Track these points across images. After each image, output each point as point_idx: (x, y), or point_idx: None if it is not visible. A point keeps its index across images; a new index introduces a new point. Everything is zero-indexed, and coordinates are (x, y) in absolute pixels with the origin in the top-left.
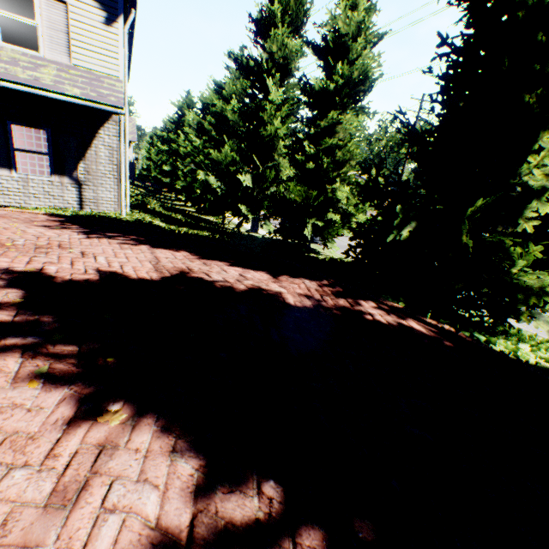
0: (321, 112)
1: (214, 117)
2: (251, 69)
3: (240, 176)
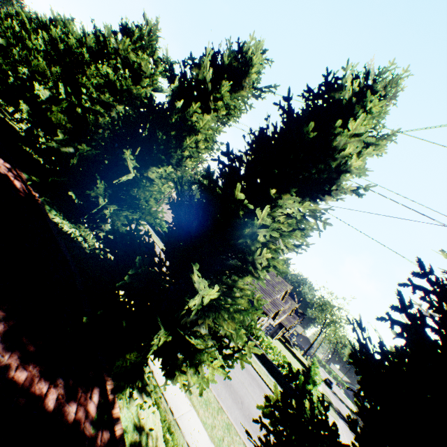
0: (111, 94)
1: (65, 44)
2: (101, 41)
3: (38, 85)
